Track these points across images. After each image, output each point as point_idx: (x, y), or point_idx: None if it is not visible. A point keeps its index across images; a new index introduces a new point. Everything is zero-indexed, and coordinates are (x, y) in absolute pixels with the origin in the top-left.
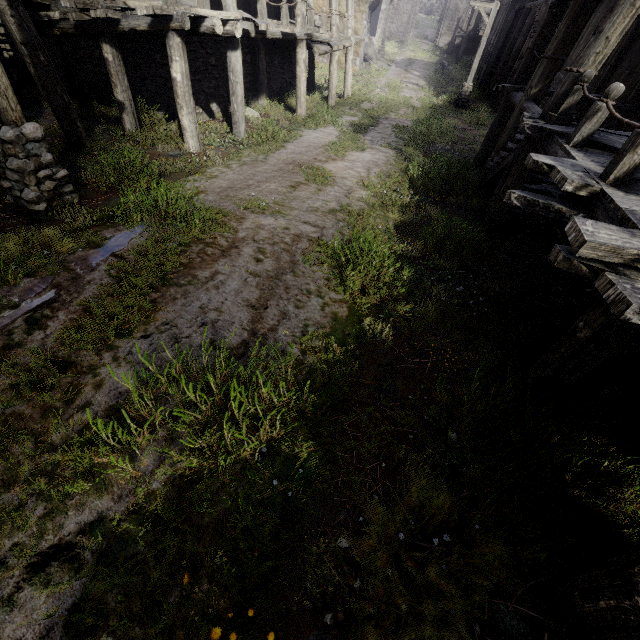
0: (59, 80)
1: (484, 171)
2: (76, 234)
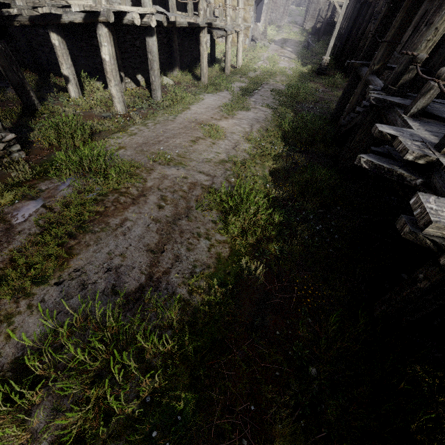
0: (14, 61)
1: (338, 126)
2: (15, 188)
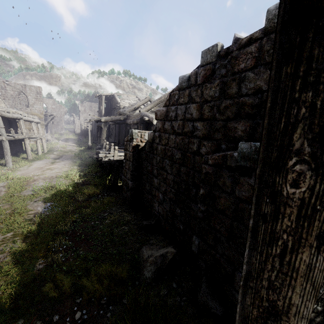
0: None
1: (97, 159)
2: None
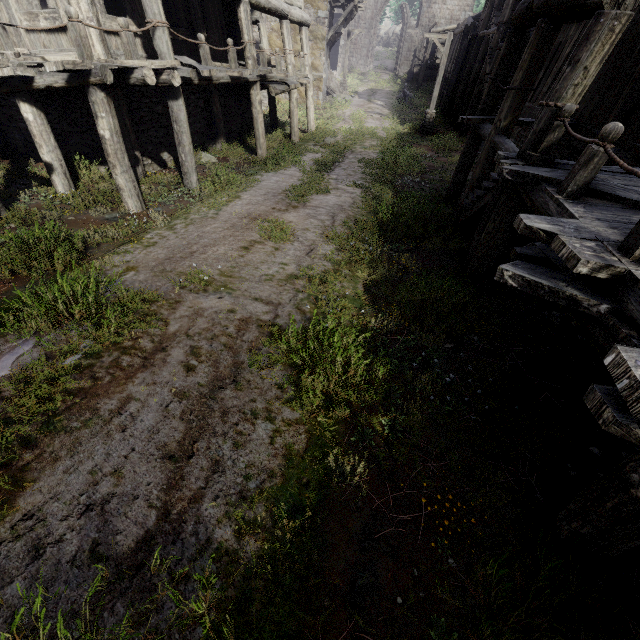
0: None
1: (459, 208)
2: None
